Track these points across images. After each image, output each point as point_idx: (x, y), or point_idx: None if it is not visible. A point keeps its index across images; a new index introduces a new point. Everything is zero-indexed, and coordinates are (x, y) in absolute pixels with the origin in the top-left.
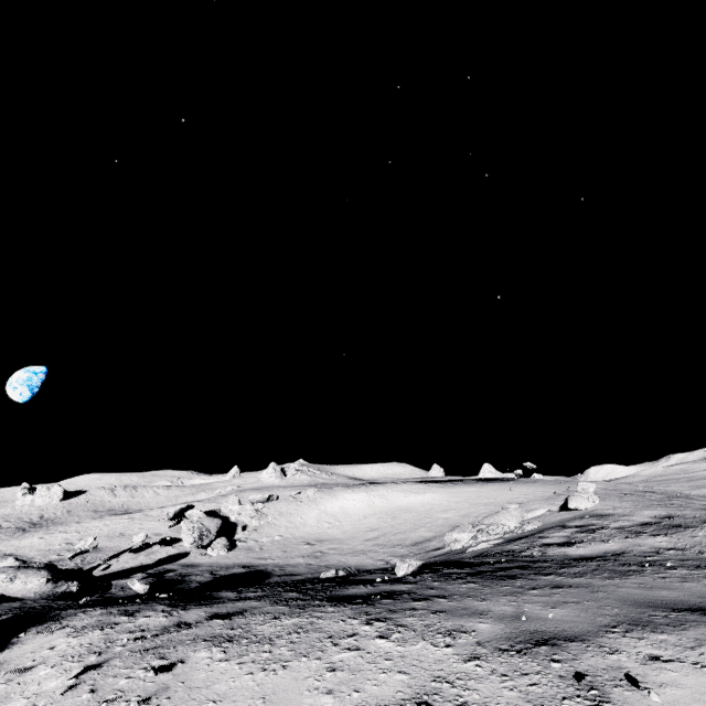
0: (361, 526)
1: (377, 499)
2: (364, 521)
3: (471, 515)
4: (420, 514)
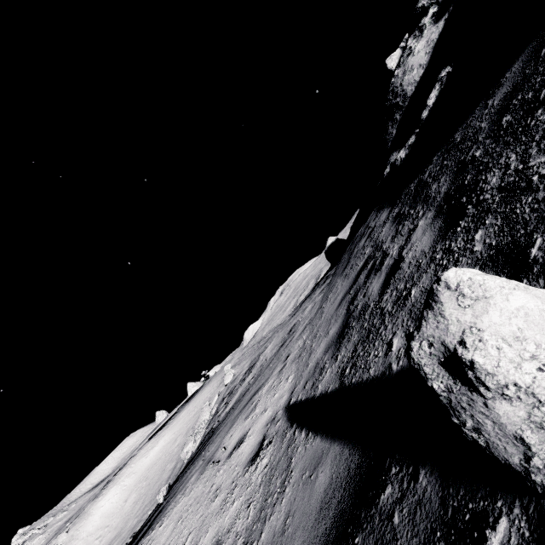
0: (127, 510)
1: (127, 480)
2: (127, 504)
3: (190, 429)
4: (162, 458)
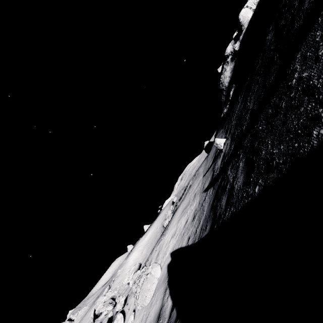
0: (144, 253)
1: (139, 248)
2: (143, 252)
3: (162, 222)
4: (153, 235)
